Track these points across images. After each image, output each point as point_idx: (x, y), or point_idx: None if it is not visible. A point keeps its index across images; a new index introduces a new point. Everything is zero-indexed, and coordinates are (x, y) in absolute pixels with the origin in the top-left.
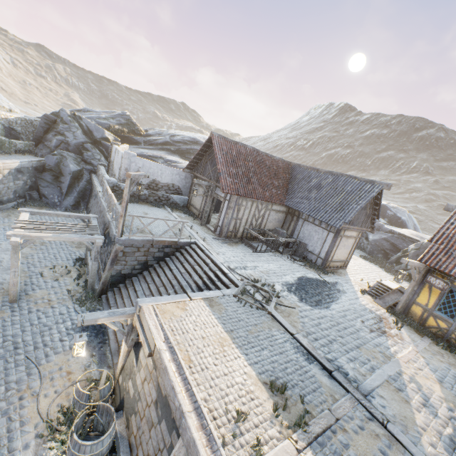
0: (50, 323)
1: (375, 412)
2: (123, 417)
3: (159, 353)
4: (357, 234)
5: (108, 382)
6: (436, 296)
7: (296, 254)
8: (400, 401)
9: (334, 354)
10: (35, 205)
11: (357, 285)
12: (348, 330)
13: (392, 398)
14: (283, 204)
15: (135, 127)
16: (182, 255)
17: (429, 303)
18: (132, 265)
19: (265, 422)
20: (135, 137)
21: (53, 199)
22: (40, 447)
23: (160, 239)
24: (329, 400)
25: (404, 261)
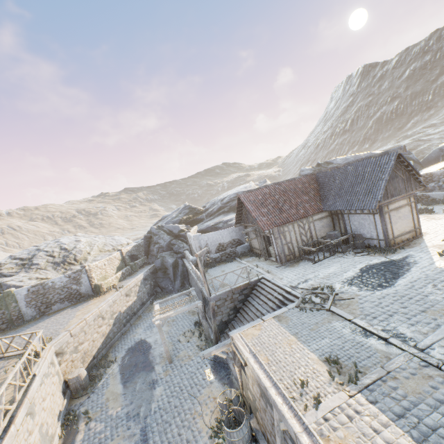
0: (194, 370)
1: (430, 360)
2: (254, 417)
3: (247, 360)
4: (407, 200)
5: (235, 394)
6: None
7: (357, 246)
8: None
9: (393, 324)
10: (160, 297)
11: (435, 248)
12: (414, 299)
13: None
14: (321, 211)
15: (195, 210)
16: (257, 291)
17: None
18: (226, 313)
19: (324, 384)
20: (198, 217)
21: (168, 288)
22: (213, 443)
23: (236, 286)
24: (383, 360)
25: None
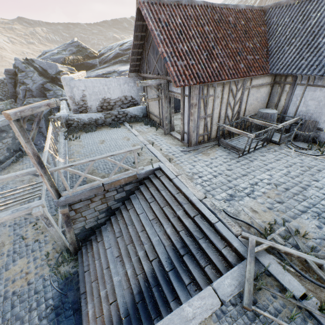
0: (23, 313)
1: None
2: None
3: None
4: None
5: None
6: None
7: (299, 138)
8: None
9: None
10: None
11: None
12: None
13: None
14: (267, 72)
15: (87, 52)
16: (147, 188)
17: None
18: (93, 217)
19: None
20: (89, 61)
21: (41, 144)
22: None
23: (112, 181)
24: None
25: None
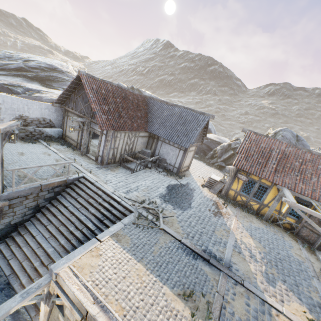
0: None
1: (237, 278)
2: None
3: (94, 319)
4: (195, 147)
5: None
6: (241, 184)
7: (159, 166)
8: (242, 261)
9: (205, 244)
10: None
11: (198, 181)
12: (206, 221)
13: (239, 261)
14: (146, 131)
15: None
16: (73, 190)
17: (238, 188)
18: (22, 213)
19: None
20: None
21: None
22: None
23: (49, 183)
24: (214, 283)
25: (227, 168)
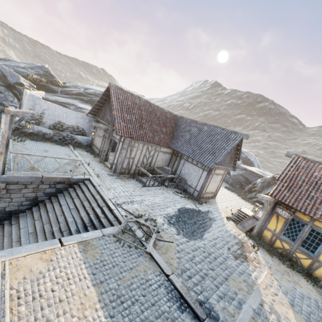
0: None
1: None
2: None
3: None
4: (224, 172)
5: None
6: (282, 223)
7: (178, 187)
8: None
9: (206, 293)
10: None
11: (223, 212)
12: (218, 261)
13: None
14: (169, 147)
15: (53, 79)
16: (74, 190)
17: (276, 229)
18: (18, 201)
19: None
20: (52, 86)
21: None
22: None
23: (51, 176)
24: None
25: (260, 196)
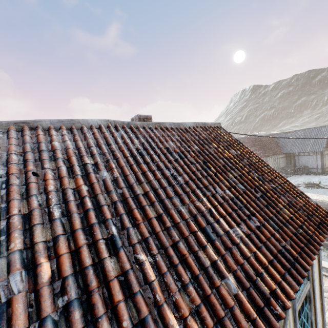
0: None
1: None
2: None
3: None
4: None
5: None
6: None
7: (304, 172)
8: None
9: None
10: None
11: None
12: None
13: None
14: (283, 153)
15: None
16: None
17: None
18: None
19: None
20: None
21: None
22: None
23: None
24: None
25: None
